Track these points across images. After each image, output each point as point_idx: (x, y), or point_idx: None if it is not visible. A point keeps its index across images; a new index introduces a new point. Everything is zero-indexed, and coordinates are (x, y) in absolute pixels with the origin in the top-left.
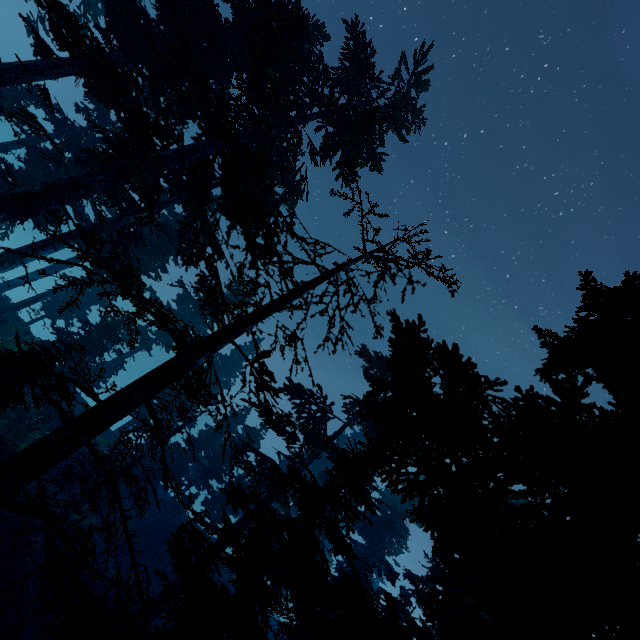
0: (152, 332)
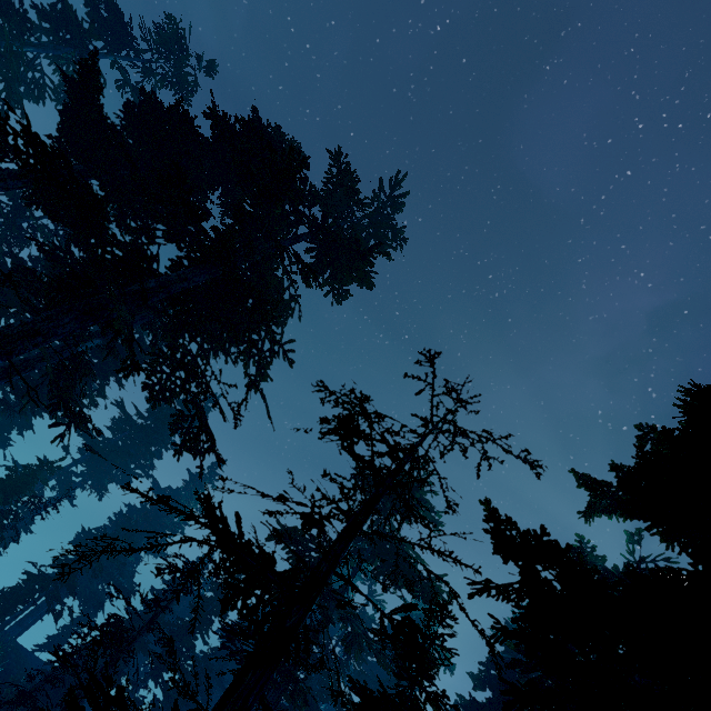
0: (76, 473)
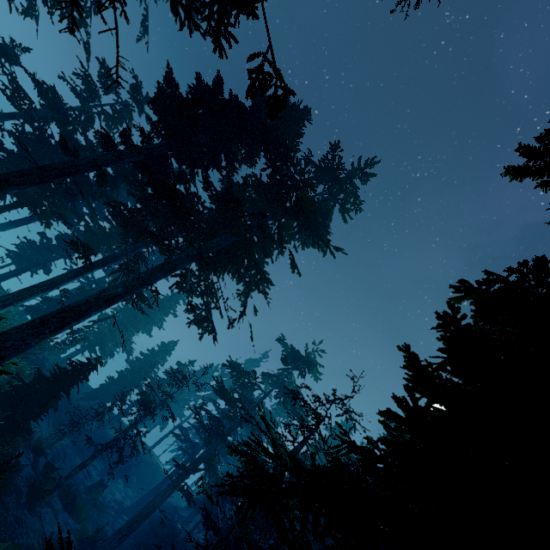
0: (107, 282)
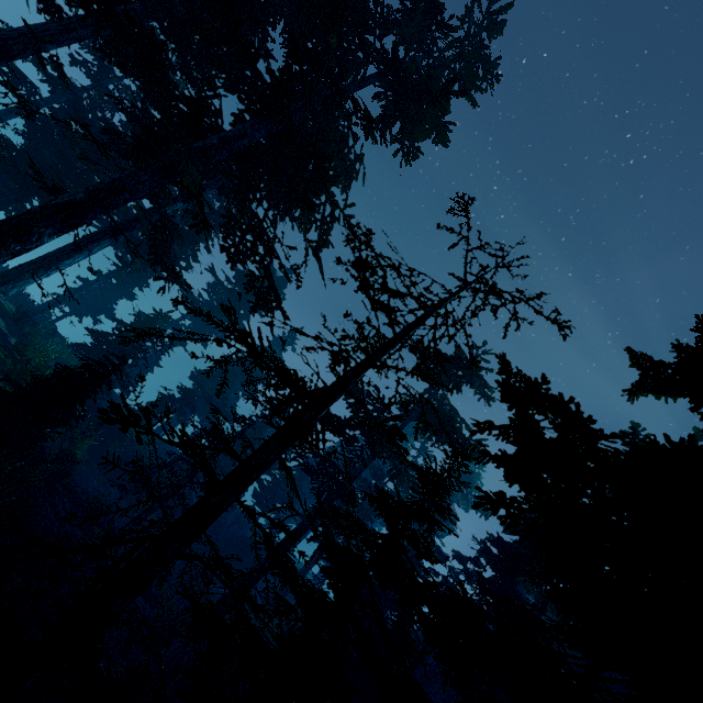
0: (185, 326)
